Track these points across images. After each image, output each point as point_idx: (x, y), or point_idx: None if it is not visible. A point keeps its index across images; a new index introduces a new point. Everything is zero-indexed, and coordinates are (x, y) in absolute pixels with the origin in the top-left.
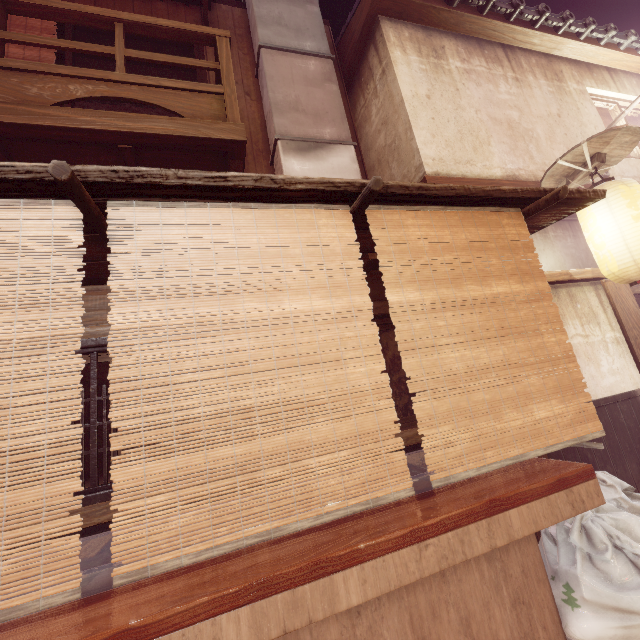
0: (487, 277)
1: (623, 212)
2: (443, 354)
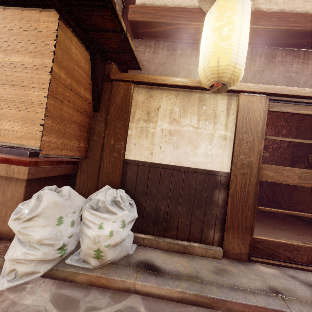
0: (12, 51)
1: (211, 25)
2: None
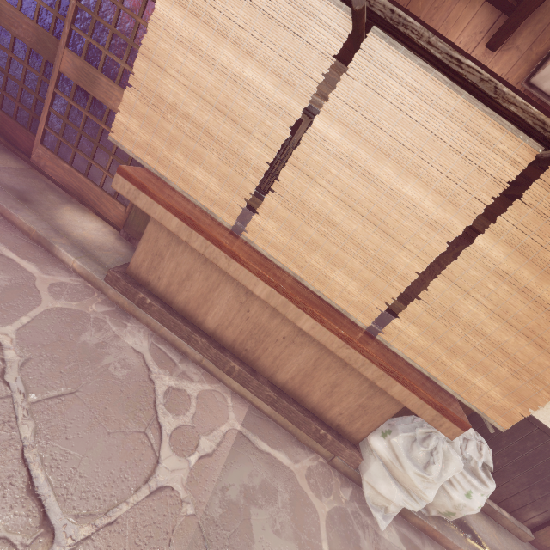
0: None
1: None
2: (465, 301)
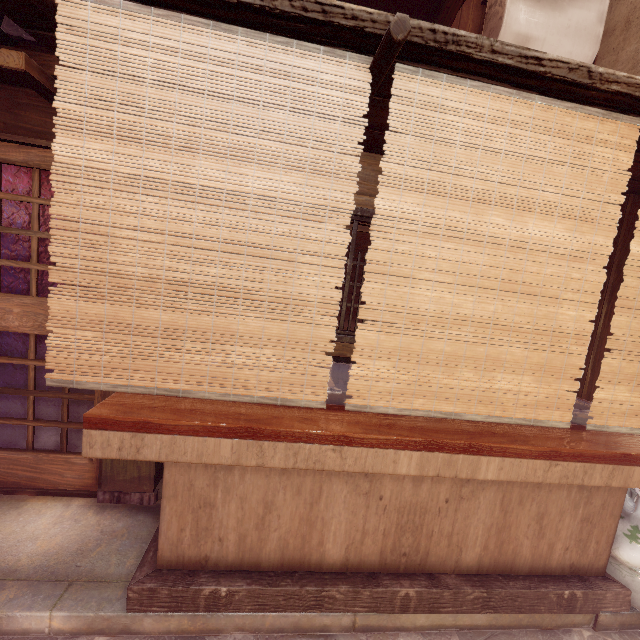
0: None
1: None
2: None
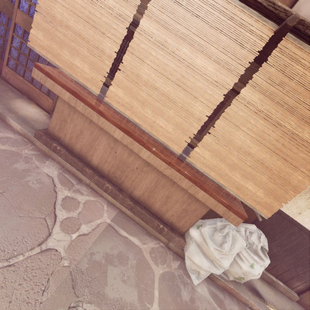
0: (308, 125)
1: None
2: (237, 132)
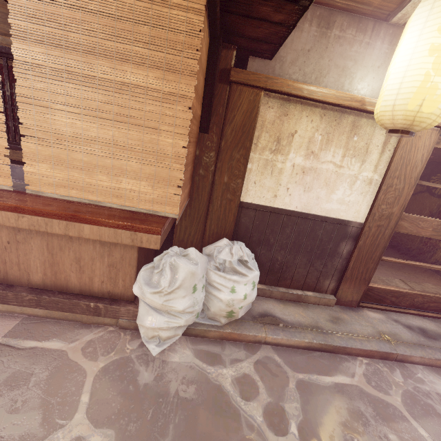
0: (124, 62)
1: (429, 36)
2: (56, 116)
